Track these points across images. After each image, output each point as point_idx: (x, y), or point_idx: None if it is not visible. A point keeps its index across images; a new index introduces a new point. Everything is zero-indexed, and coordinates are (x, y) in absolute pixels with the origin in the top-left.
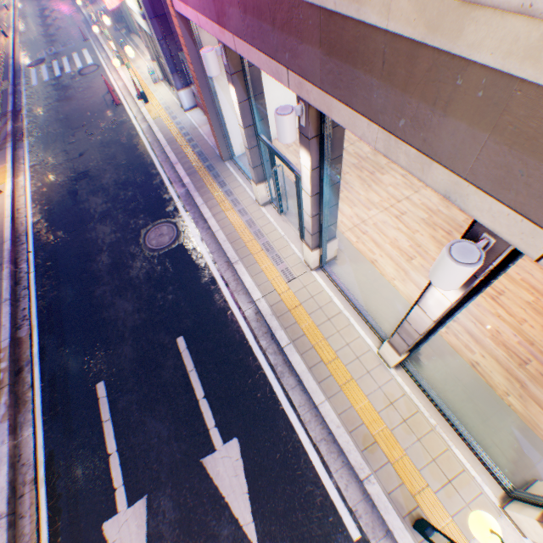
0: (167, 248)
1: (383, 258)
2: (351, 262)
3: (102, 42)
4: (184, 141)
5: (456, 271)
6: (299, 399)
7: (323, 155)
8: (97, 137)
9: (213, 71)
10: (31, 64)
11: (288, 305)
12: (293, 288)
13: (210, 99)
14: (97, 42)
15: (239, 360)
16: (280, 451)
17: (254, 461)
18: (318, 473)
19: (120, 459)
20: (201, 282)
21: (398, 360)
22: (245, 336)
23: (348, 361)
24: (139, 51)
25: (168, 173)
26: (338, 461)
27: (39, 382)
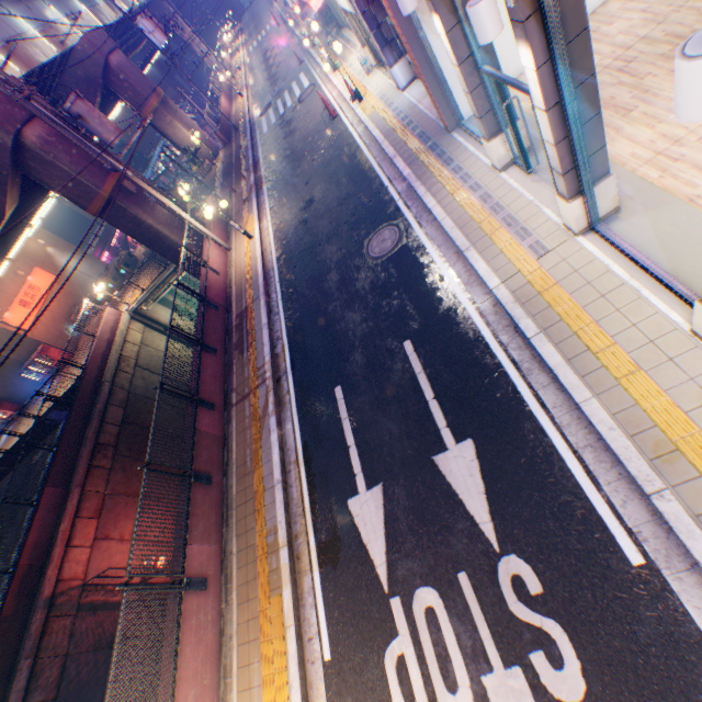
0: (389, 253)
1: None
2: (648, 210)
3: (314, 58)
4: (401, 128)
5: (693, 75)
6: (553, 399)
7: (550, 38)
8: (318, 160)
9: (408, 7)
10: (261, 113)
11: (536, 287)
12: (544, 266)
13: (421, 54)
14: (311, 60)
15: (472, 359)
16: (525, 456)
17: (492, 463)
18: (579, 483)
19: (358, 451)
20: (426, 281)
21: None
22: (480, 333)
23: (632, 347)
24: (350, 46)
25: (386, 172)
26: (611, 472)
27: (292, 388)
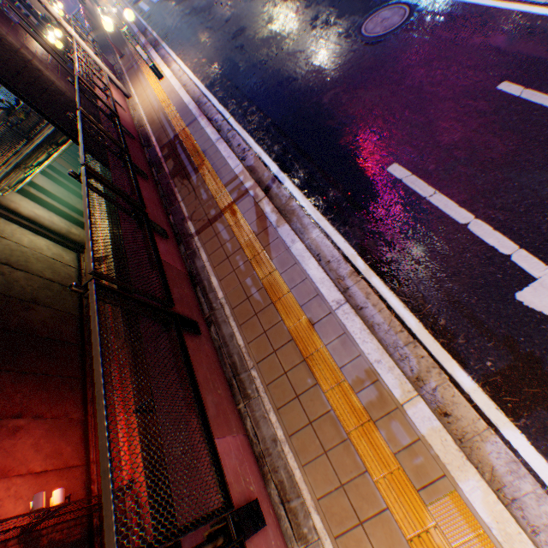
0: (402, 26)
1: None
2: None
3: None
4: None
5: None
6: None
7: None
8: (236, 2)
9: None
10: (136, 1)
11: None
12: None
13: None
14: None
15: None
16: None
17: None
18: None
19: (490, 225)
20: (492, 26)
21: None
22: None
23: None
24: None
25: None
26: None
27: (297, 192)
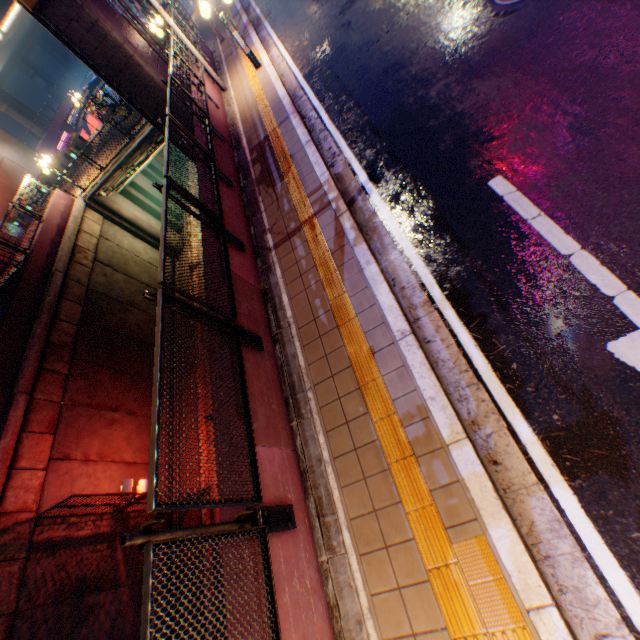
0: None
1: None
2: None
3: None
4: None
5: None
6: None
7: None
8: None
9: None
10: None
11: None
12: None
13: None
14: None
15: None
16: None
17: None
18: None
19: (597, 259)
20: None
21: None
22: None
23: None
24: None
25: None
26: None
27: (383, 207)
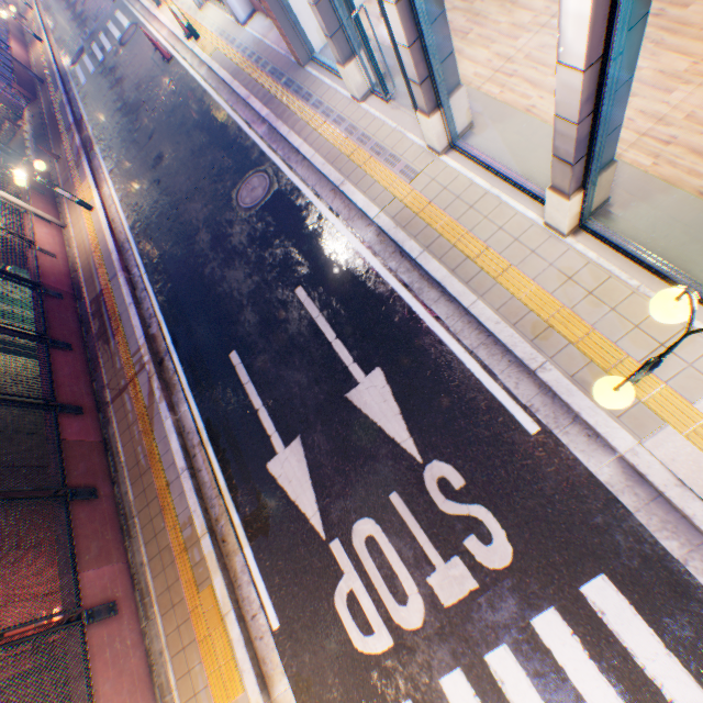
0: (263, 201)
1: (545, 98)
2: (495, 124)
3: None
4: (251, 66)
5: None
6: (446, 311)
7: None
8: (160, 110)
9: None
10: (73, 61)
11: (414, 209)
12: (417, 188)
13: None
14: None
15: (367, 291)
16: (430, 369)
17: (402, 384)
18: (479, 379)
19: (268, 412)
20: (308, 224)
21: (567, 209)
22: (369, 265)
23: (503, 248)
24: None
25: (243, 116)
26: (503, 362)
27: (180, 367)
